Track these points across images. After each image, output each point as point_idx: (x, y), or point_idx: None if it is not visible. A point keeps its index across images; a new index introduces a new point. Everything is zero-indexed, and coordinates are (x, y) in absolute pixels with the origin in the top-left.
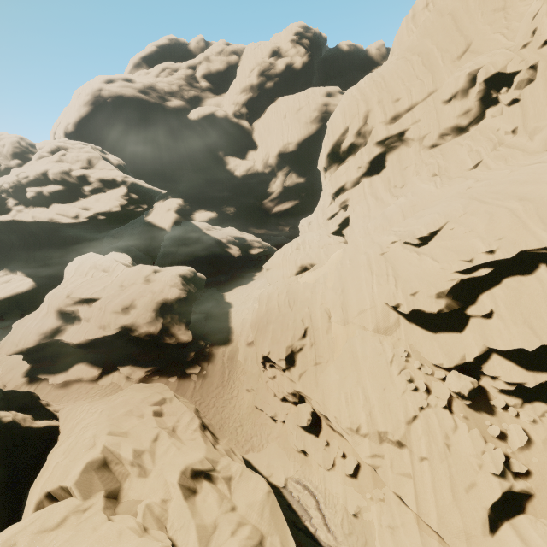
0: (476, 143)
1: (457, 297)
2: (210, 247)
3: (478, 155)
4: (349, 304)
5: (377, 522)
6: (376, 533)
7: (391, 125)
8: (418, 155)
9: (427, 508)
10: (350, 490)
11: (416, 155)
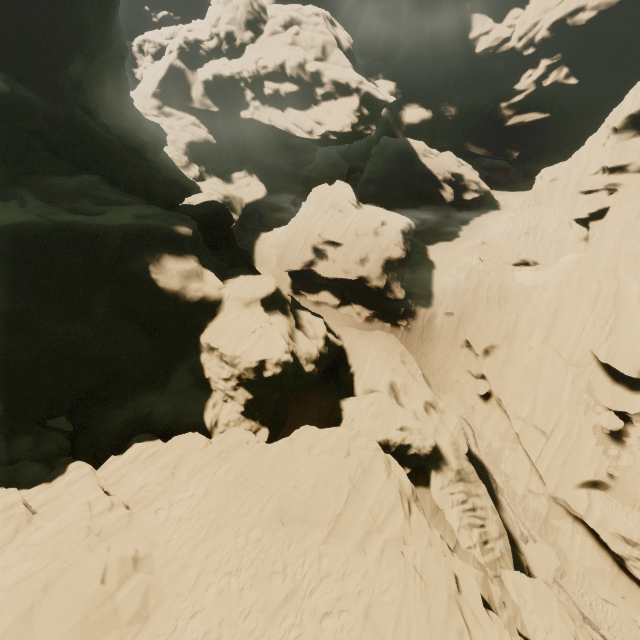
0: None
1: None
2: (423, 183)
3: None
4: (555, 329)
5: (506, 456)
6: (503, 460)
7: None
8: None
9: (542, 464)
10: (497, 437)
11: None
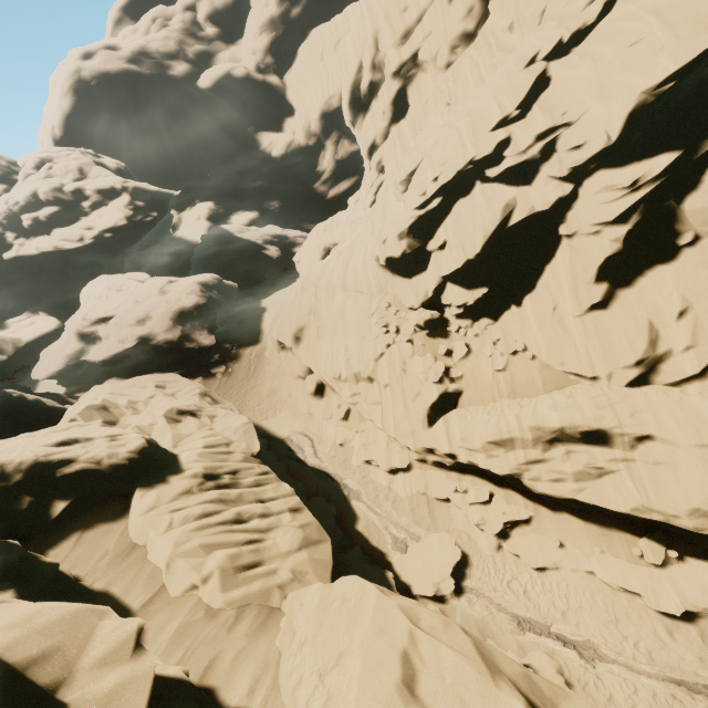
0: (478, 52)
1: (418, 235)
2: (244, 252)
3: (476, 68)
4: (347, 272)
5: (357, 446)
6: (355, 453)
7: (403, 46)
8: (435, 81)
9: (388, 422)
10: (341, 429)
11: (434, 83)
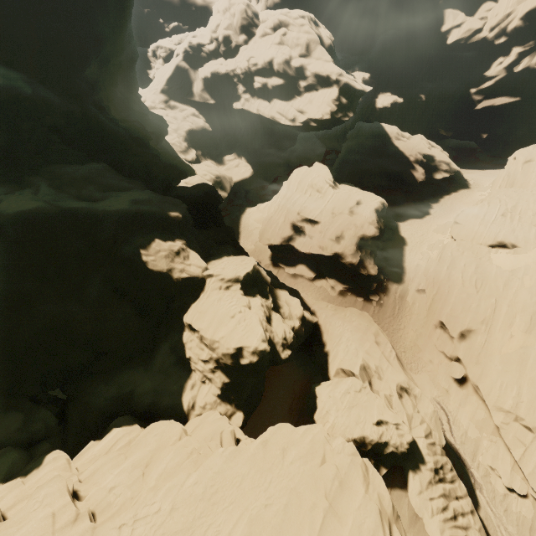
0: None
1: None
2: (395, 164)
3: None
4: None
5: (484, 448)
6: (481, 452)
7: None
8: None
9: (527, 464)
10: (473, 425)
11: None
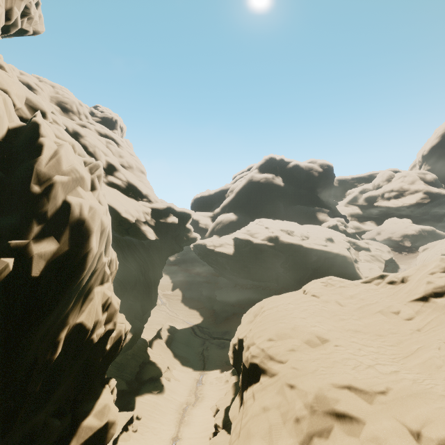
0: None
1: None
2: None
3: None
4: None
5: None
6: None
7: None
8: None
9: None
10: None
11: None
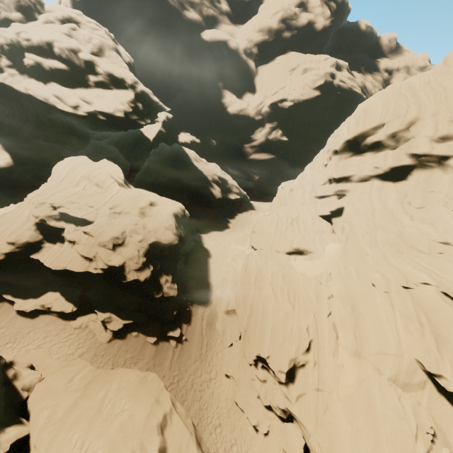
0: None
1: None
2: (196, 180)
3: None
4: (365, 335)
5: None
6: None
7: (437, 143)
8: None
9: None
10: None
11: (451, 186)
